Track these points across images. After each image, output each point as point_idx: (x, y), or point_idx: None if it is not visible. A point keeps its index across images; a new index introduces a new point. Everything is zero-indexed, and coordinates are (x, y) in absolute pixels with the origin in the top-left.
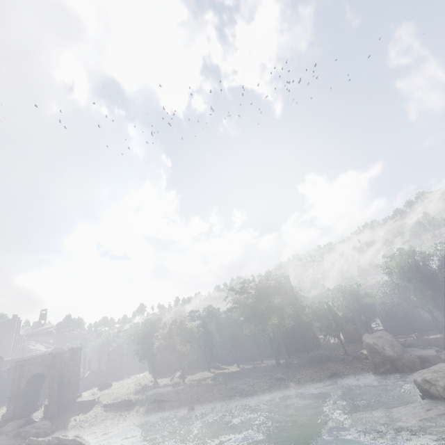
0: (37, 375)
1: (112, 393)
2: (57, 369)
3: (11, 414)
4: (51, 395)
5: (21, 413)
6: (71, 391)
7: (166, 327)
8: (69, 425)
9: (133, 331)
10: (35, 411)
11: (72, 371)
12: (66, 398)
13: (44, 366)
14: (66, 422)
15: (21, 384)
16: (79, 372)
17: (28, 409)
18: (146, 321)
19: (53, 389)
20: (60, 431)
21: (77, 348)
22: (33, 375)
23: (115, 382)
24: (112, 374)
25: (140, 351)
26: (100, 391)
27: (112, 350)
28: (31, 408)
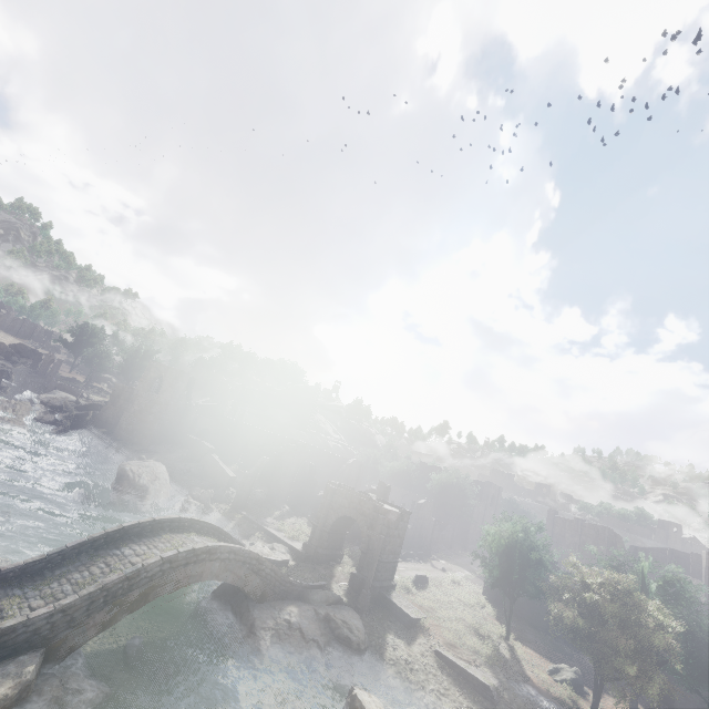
0: (348, 516)
1: (440, 617)
2: (381, 539)
3: (313, 551)
4: (362, 563)
5: (323, 557)
6: (386, 575)
7: (583, 580)
8: (387, 654)
9: (496, 531)
10: (335, 561)
11: (393, 545)
12: (379, 582)
13: (360, 513)
14: (380, 638)
15: (330, 518)
16: (400, 549)
17: (330, 555)
18: (520, 523)
19: (371, 566)
20: (374, 654)
21: (406, 511)
22: (345, 515)
23: (422, 563)
24: (415, 538)
25: (499, 574)
26: (414, 585)
27: (423, 504)
28: (333, 555)
